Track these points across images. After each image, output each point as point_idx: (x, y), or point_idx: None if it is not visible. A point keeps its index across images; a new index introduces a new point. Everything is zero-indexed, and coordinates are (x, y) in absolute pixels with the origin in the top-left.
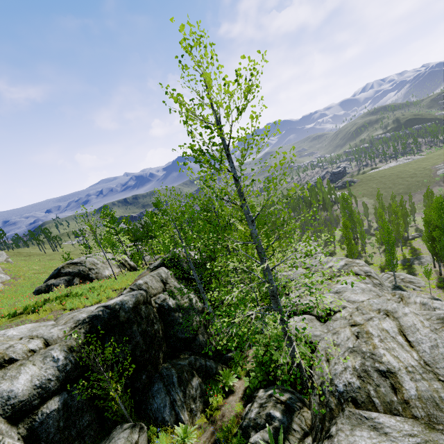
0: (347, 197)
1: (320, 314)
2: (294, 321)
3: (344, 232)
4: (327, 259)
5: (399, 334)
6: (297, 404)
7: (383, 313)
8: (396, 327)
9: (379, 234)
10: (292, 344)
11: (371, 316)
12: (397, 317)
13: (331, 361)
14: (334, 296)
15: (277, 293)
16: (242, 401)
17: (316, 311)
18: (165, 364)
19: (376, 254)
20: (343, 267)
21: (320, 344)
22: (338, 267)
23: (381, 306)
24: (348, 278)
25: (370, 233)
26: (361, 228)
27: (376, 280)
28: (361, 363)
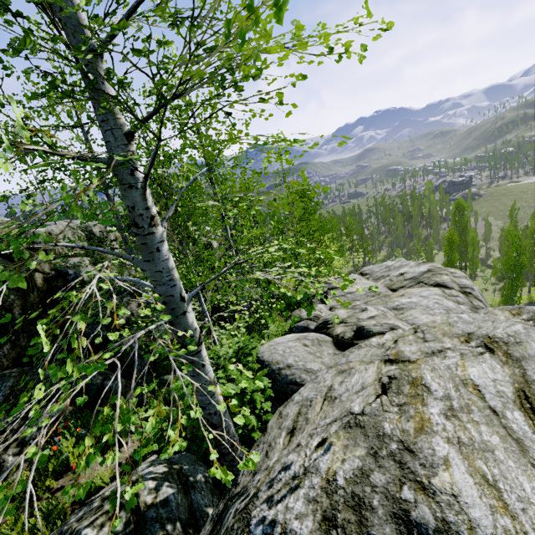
0: (464, 206)
1: (342, 334)
2: (285, 338)
3: (446, 251)
4: (400, 263)
5: (516, 406)
6: (164, 528)
7: (477, 344)
8: (510, 384)
9: (499, 263)
10: (198, 373)
11: (443, 346)
12: (521, 357)
13: (297, 437)
14: (387, 312)
15: (154, 221)
16: (120, 468)
17: (336, 329)
18: (11, 369)
19: (488, 291)
20: (422, 274)
21: (302, 389)
22: (414, 274)
23: (478, 327)
24: (426, 290)
25: (487, 264)
26: (475, 252)
27: (479, 302)
28: (358, 469)
